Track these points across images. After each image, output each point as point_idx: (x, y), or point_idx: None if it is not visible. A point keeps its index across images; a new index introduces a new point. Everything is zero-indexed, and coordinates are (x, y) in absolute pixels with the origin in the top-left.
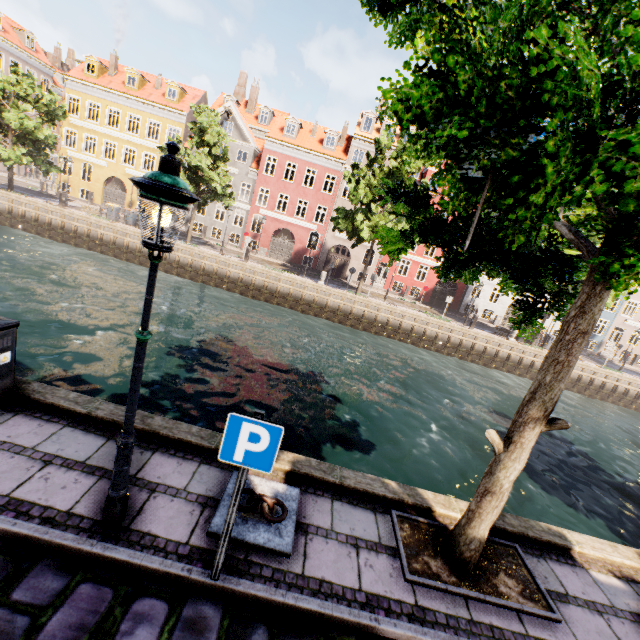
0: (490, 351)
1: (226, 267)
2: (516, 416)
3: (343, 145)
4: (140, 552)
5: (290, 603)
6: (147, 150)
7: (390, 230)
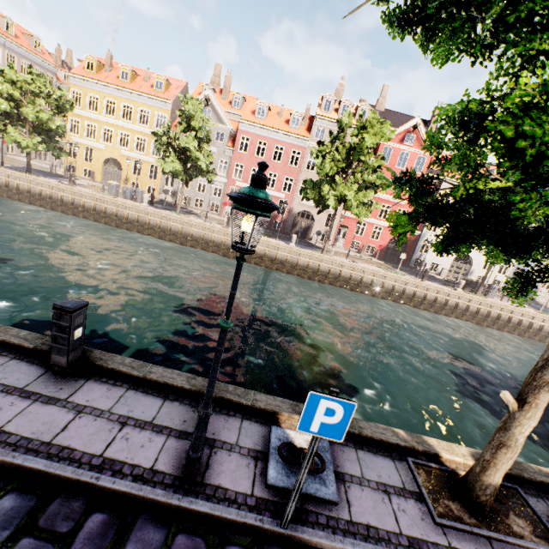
0: (440, 300)
1: (211, 233)
2: (529, 379)
3: (306, 124)
4: (218, 505)
5: (349, 548)
6: (139, 134)
7: (400, 214)
